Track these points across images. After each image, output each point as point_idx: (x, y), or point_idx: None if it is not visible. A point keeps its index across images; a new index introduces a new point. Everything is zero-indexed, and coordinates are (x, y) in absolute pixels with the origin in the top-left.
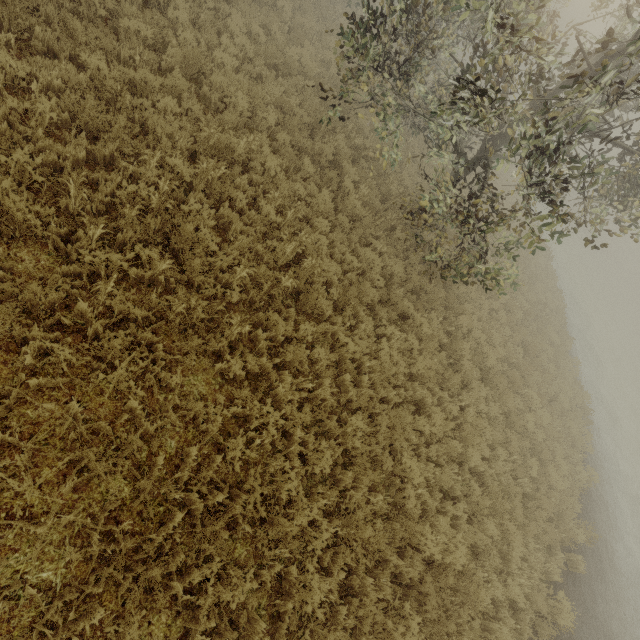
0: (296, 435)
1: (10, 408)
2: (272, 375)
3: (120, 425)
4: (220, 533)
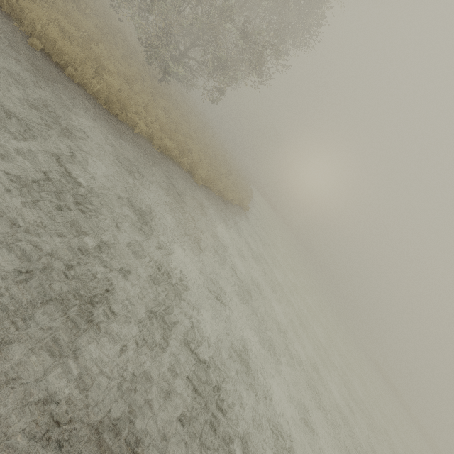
0: None
1: None
2: None
3: None
4: None
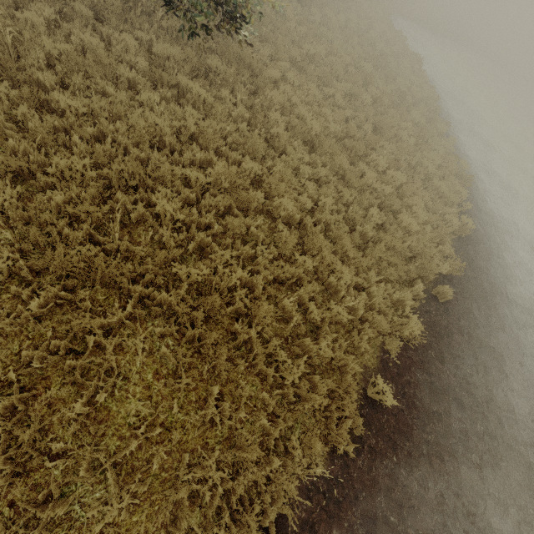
0: None
1: None
2: None
3: None
4: None
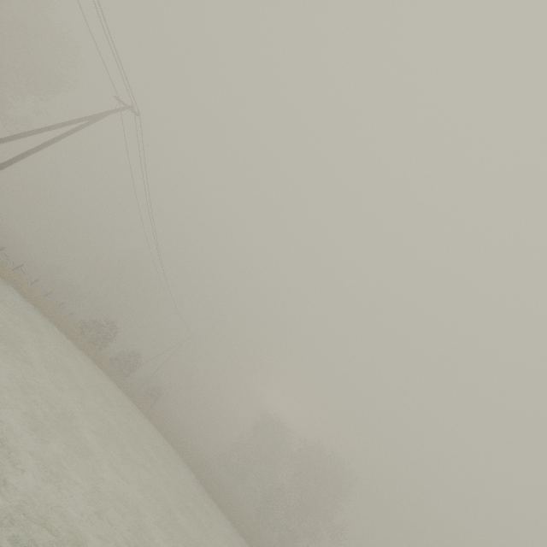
0: None
1: None
2: None
3: None
4: None
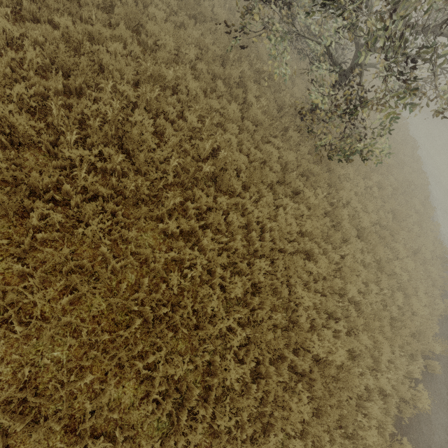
0: (217, 272)
1: (27, 252)
2: (199, 232)
3: (97, 264)
4: (165, 332)
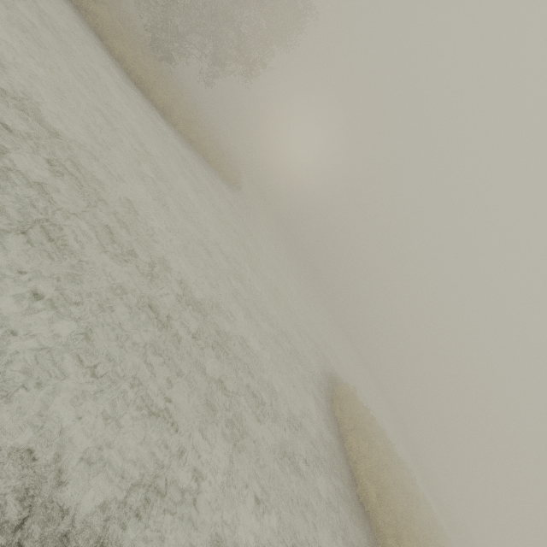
0: None
1: None
2: None
3: None
4: None
